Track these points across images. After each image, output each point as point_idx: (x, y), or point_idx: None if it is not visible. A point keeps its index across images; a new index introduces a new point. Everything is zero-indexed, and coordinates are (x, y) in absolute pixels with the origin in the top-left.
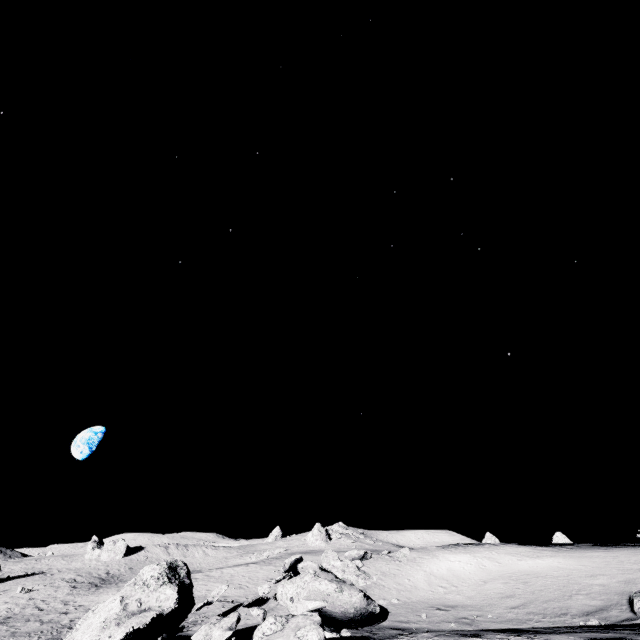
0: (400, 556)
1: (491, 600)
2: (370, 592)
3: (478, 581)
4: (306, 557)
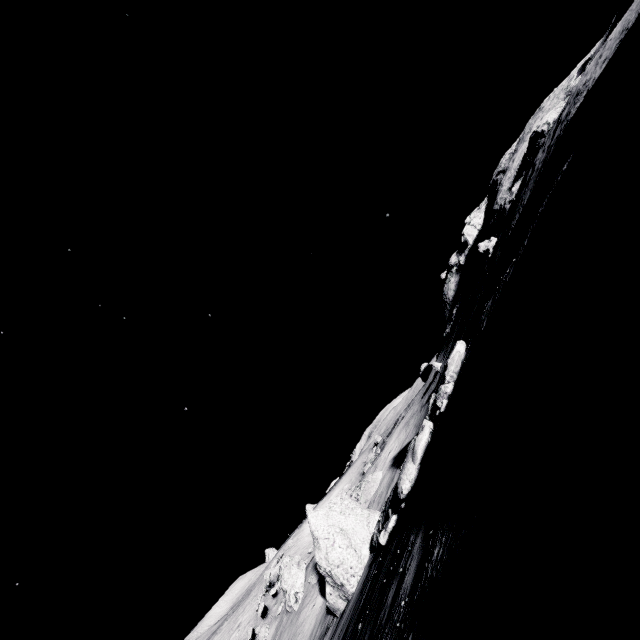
0: (291, 544)
1: None
2: None
3: None
4: None
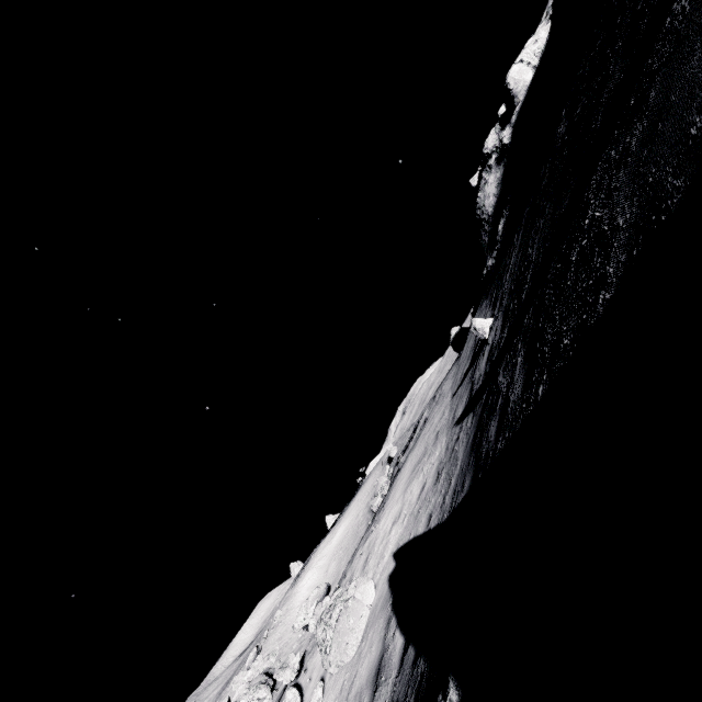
0: (278, 619)
1: (336, 572)
2: (283, 655)
3: (324, 575)
4: None
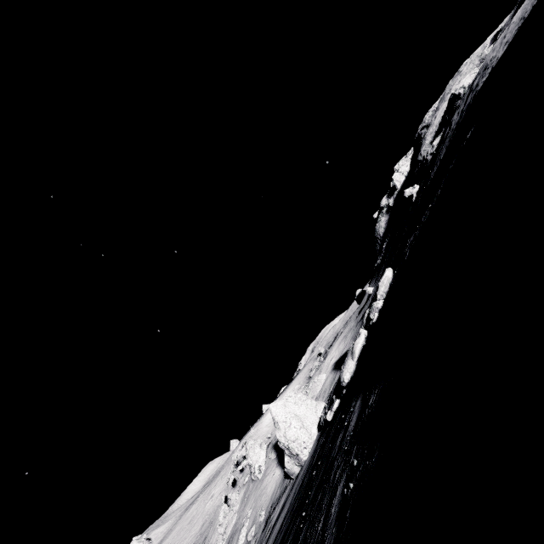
0: (253, 433)
1: None
2: None
3: None
4: (164, 543)
